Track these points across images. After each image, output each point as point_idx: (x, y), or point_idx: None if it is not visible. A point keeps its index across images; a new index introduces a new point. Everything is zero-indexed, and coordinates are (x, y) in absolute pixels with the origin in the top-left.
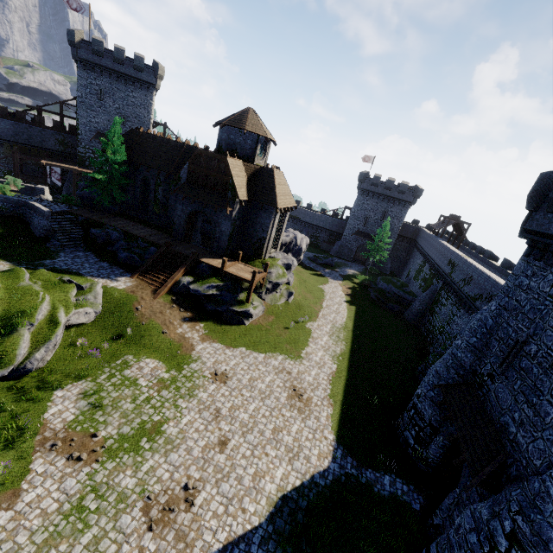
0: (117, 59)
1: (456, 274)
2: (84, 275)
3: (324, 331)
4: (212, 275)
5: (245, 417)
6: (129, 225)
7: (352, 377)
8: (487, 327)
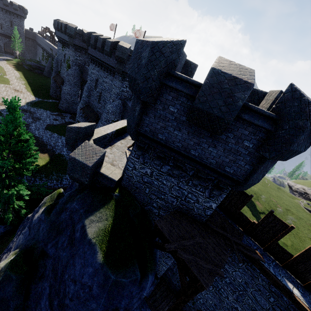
0: None
1: (53, 53)
2: None
3: (13, 78)
4: None
5: (5, 94)
6: None
7: (32, 87)
8: (58, 61)
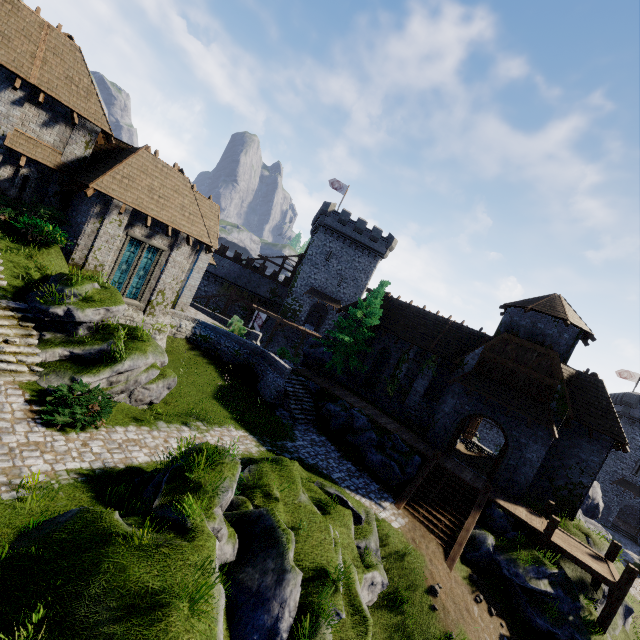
0: (357, 228)
1: None
2: (339, 483)
3: None
4: (527, 541)
5: None
6: (364, 405)
7: None
8: None
